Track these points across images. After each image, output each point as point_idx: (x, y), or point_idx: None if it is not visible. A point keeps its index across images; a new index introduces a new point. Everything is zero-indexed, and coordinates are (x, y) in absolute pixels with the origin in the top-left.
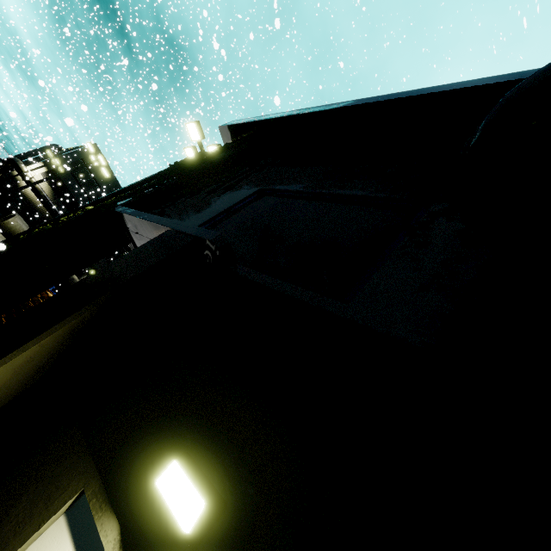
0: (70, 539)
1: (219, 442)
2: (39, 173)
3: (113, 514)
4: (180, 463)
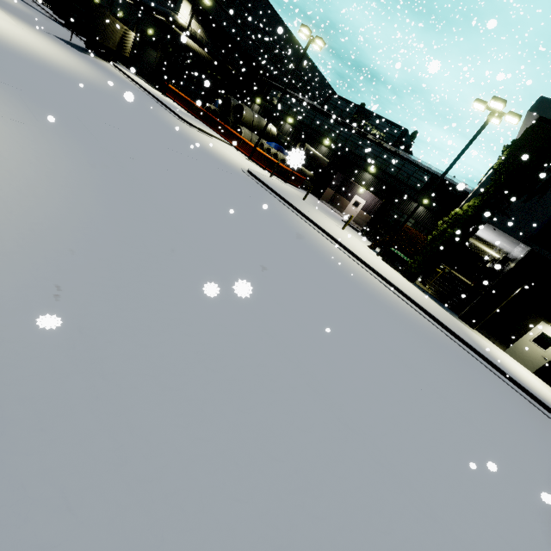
0: (544, 326)
1: None
2: (187, 16)
3: None
4: None
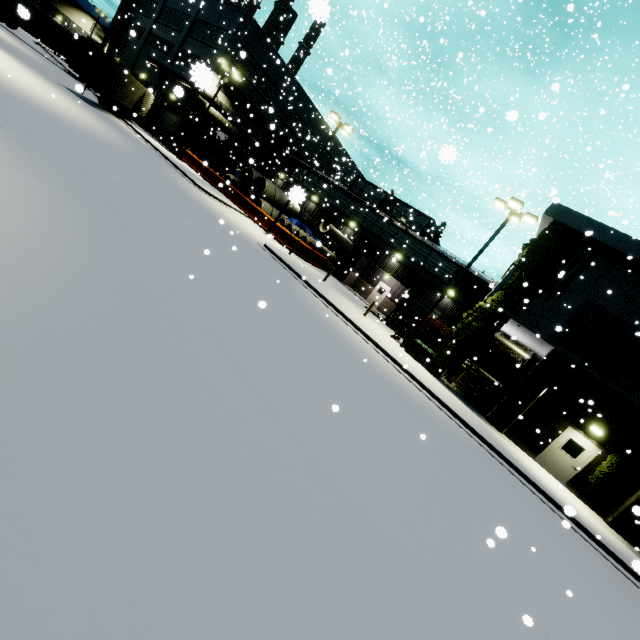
0: (571, 431)
1: (599, 422)
2: (215, 87)
3: (580, 430)
4: (595, 427)
